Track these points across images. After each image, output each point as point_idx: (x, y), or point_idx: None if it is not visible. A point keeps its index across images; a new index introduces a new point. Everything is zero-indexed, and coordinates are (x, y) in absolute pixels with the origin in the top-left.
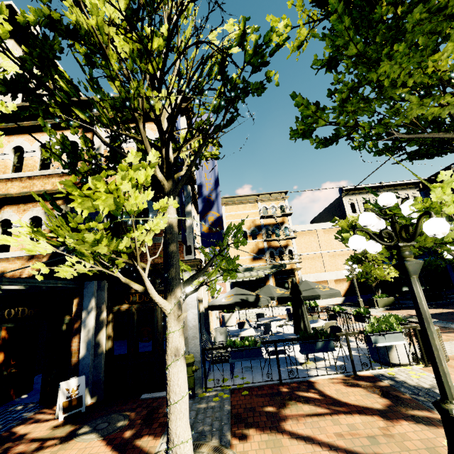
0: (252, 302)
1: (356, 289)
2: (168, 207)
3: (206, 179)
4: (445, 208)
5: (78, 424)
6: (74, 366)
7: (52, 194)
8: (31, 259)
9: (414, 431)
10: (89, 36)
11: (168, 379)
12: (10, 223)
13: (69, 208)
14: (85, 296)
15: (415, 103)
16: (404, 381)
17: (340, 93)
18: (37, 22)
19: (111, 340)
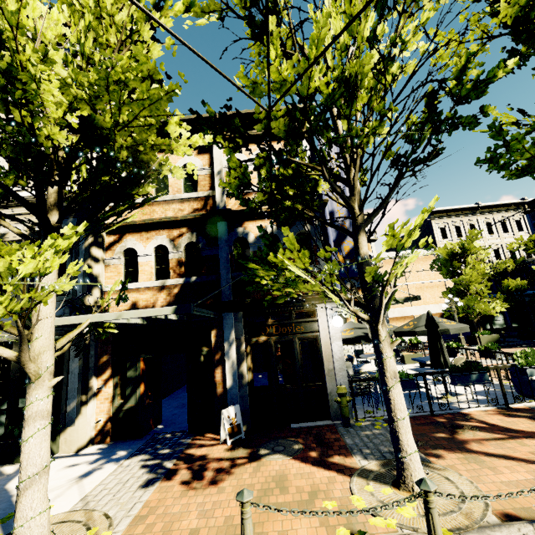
0: None
1: None
2: (362, 239)
3: (338, 205)
4: None
5: (250, 448)
6: (220, 396)
7: (176, 221)
8: (162, 290)
9: None
10: (353, 82)
11: (391, 398)
12: (132, 251)
13: (195, 237)
14: (225, 327)
15: None
16: None
17: None
18: (337, 77)
19: (251, 372)
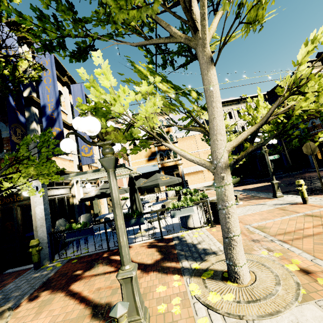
0: (108, 194)
1: None
2: None
3: (49, 100)
4: (113, 108)
5: None
6: None
7: None
8: None
9: (151, 280)
10: None
11: None
12: None
13: None
14: None
15: (114, 7)
16: (186, 240)
17: None
18: None
19: None
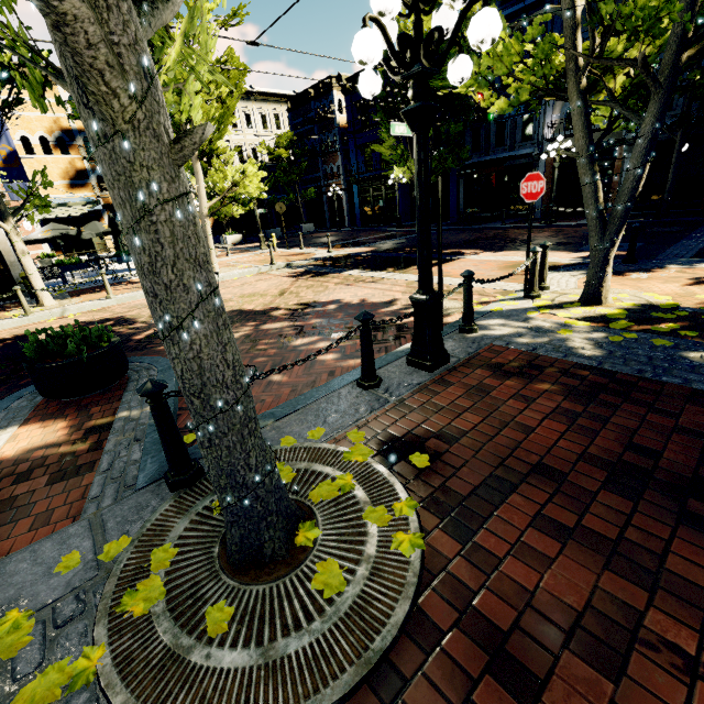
0: (74, 236)
1: None
2: None
3: None
4: None
5: None
6: None
7: None
8: None
9: None
10: None
11: (23, 264)
12: None
13: None
14: None
15: None
16: None
17: None
18: None
19: None
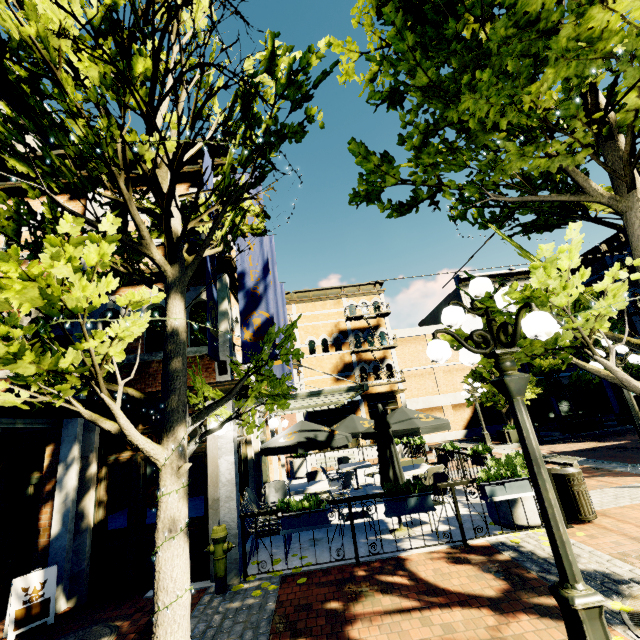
0: (322, 442)
1: (480, 417)
2: (172, 304)
3: (251, 264)
4: (554, 298)
5: None
6: (43, 551)
7: None
8: None
9: (536, 630)
10: (26, 51)
11: (157, 569)
12: None
13: None
14: (63, 441)
15: (514, 153)
16: (532, 552)
17: (410, 139)
18: None
19: (104, 508)
